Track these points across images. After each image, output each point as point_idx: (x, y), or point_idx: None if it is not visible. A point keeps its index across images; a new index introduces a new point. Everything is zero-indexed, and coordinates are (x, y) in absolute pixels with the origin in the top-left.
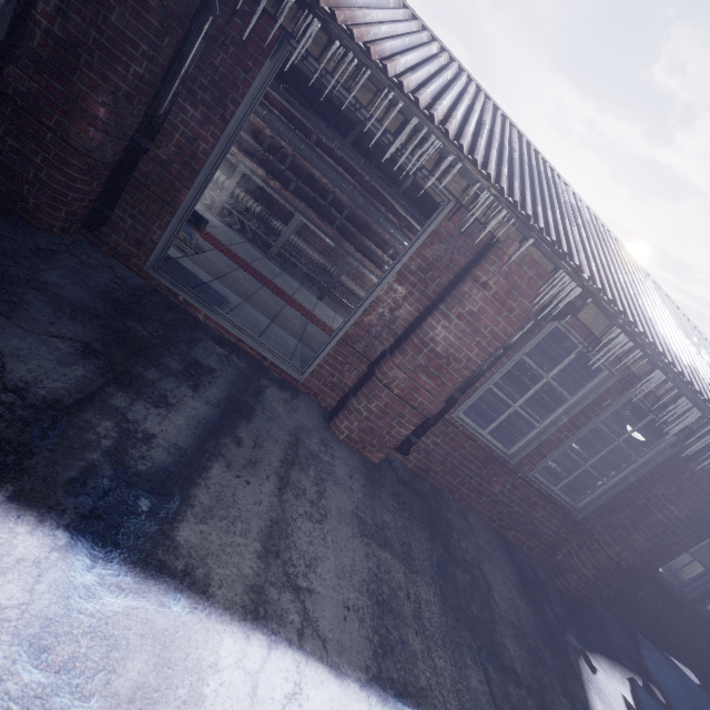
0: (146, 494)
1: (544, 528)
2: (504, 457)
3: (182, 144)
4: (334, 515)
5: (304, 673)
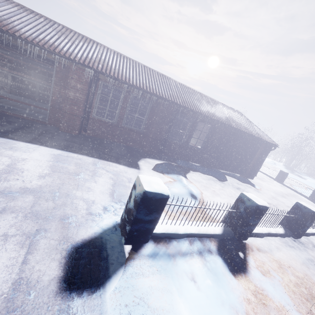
0: None
1: (136, 139)
2: (112, 123)
3: None
4: (57, 139)
5: (40, 147)
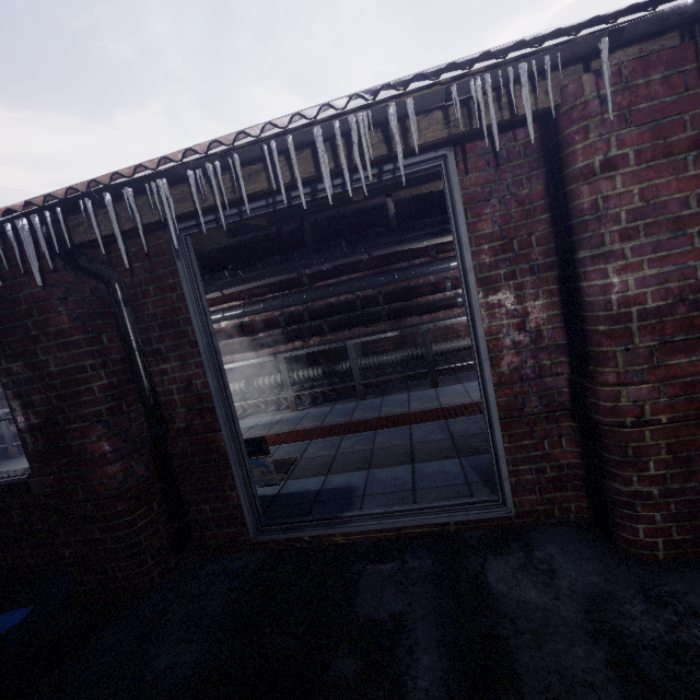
0: None
1: None
2: None
3: (185, 399)
4: None
5: None
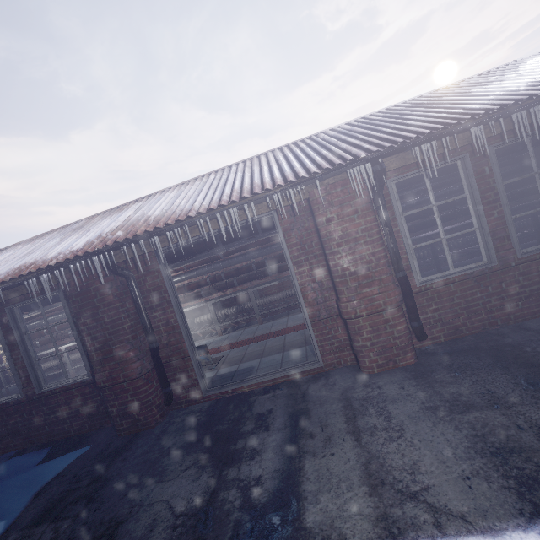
0: (274, 513)
1: None
2: (485, 268)
3: (166, 329)
4: (408, 423)
5: None
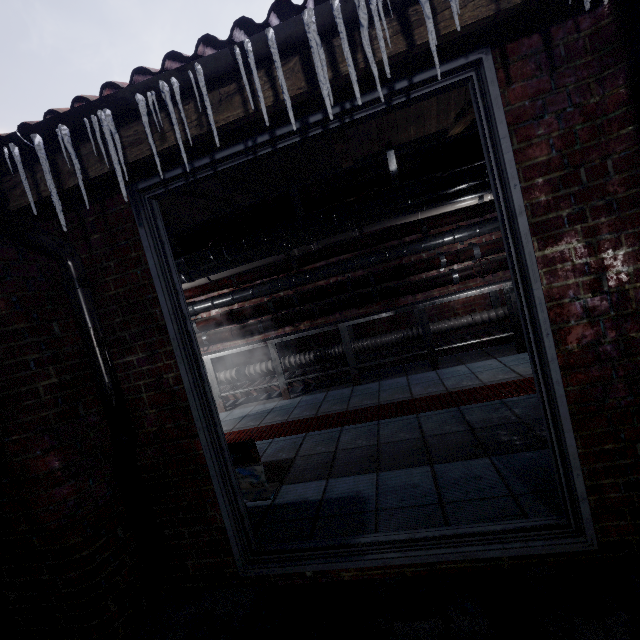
0: None
1: None
2: None
3: (155, 398)
4: None
5: None
